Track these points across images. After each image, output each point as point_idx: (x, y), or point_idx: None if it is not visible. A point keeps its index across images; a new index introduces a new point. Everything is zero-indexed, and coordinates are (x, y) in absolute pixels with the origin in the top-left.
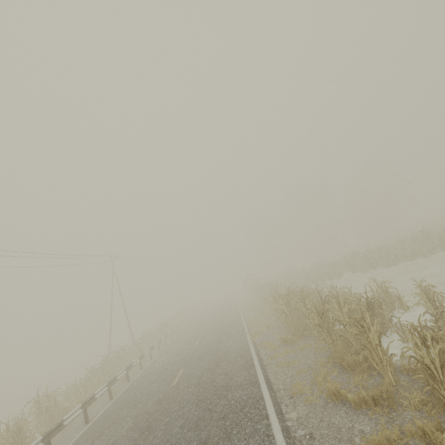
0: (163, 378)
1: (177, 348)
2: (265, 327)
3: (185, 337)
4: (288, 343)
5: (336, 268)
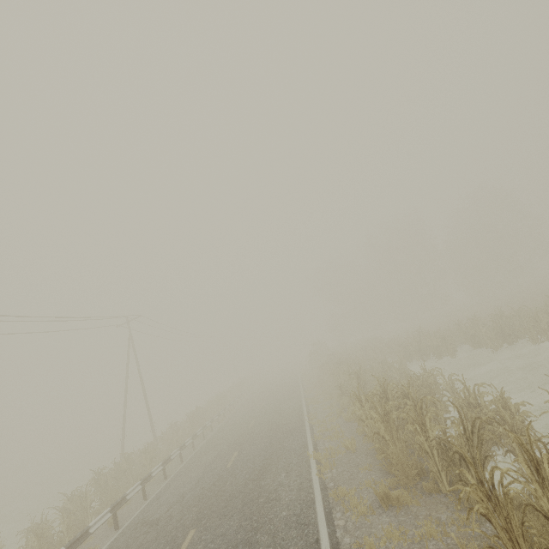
0: (157, 547)
1: (203, 465)
2: (341, 446)
3: (220, 441)
4: (389, 502)
5: (447, 341)
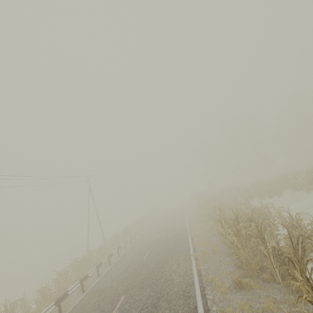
0: (103, 305)
1: (130, 258)
2: (210, 249)
3: (139, 245)
4: (241, 286)
5: (276, 187)
